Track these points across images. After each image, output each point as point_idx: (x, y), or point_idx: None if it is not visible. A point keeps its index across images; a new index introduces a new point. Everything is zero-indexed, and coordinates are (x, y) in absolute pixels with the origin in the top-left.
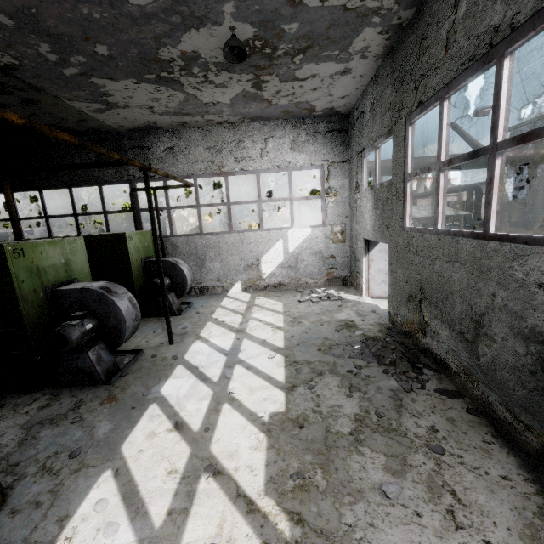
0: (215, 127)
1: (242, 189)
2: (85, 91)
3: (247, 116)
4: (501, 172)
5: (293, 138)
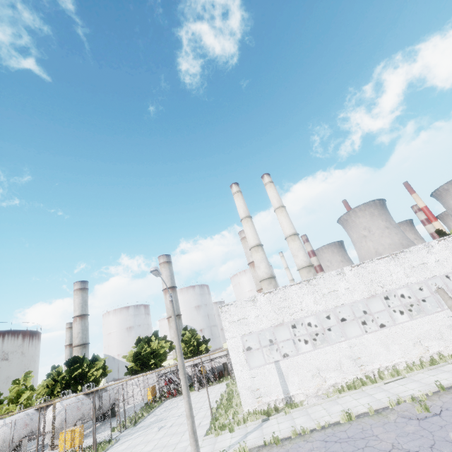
0: None
1: None
2: None
3: None
4: (451, 294)
5: None
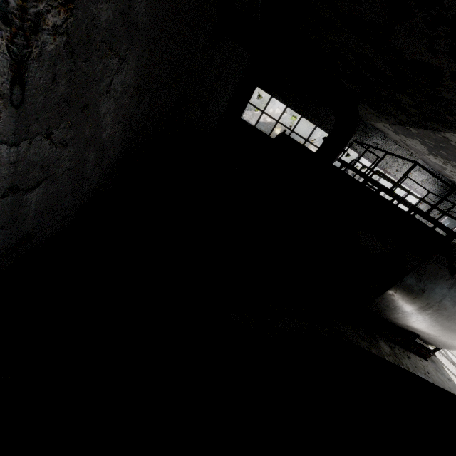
0: (403, 150)
1: (364, 163)
2: (403, 133)
3: (424, 160)
4: None
5: (426, 178)
